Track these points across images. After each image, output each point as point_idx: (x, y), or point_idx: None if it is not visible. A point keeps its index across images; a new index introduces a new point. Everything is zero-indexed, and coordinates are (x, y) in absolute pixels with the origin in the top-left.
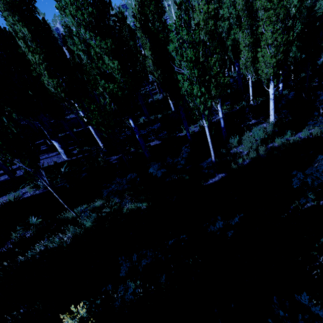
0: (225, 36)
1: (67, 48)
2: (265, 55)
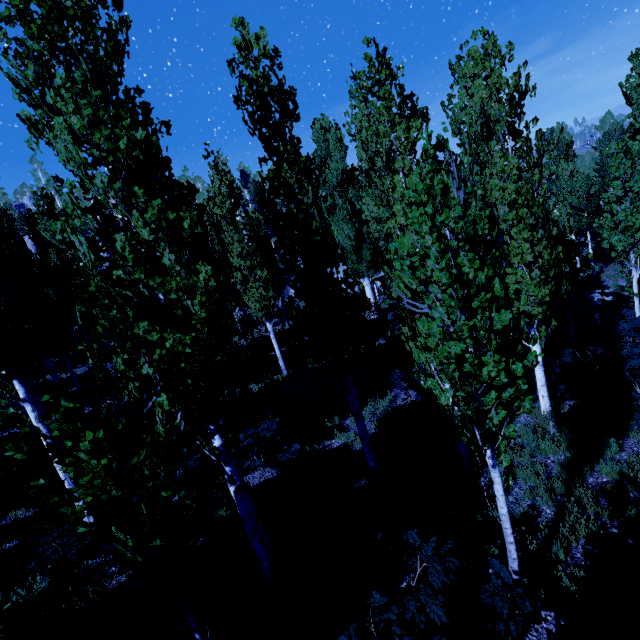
0: (385, 244)
1: (35, 236)
2: (523, 281)
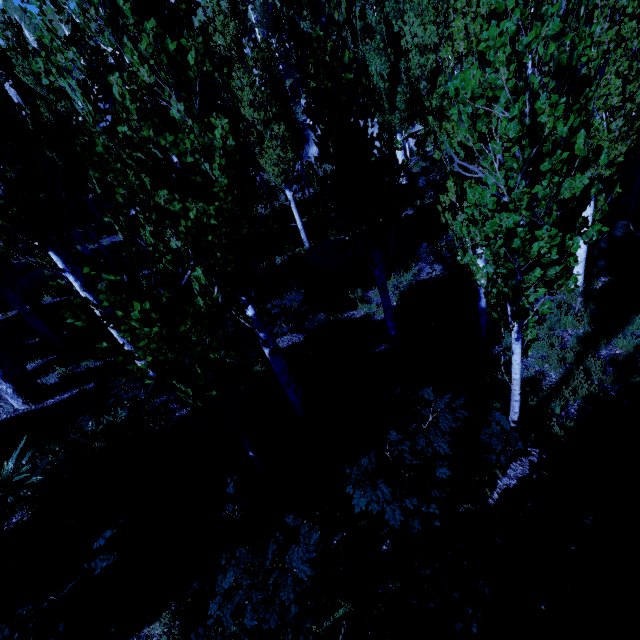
0: (427, 86)
1: (16, 83)
2: (597, 136)
